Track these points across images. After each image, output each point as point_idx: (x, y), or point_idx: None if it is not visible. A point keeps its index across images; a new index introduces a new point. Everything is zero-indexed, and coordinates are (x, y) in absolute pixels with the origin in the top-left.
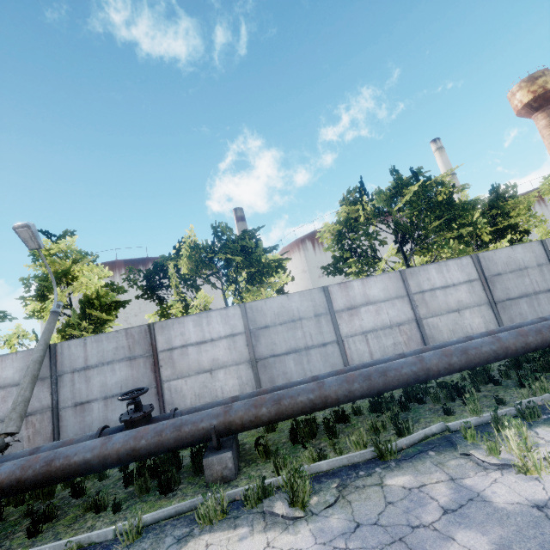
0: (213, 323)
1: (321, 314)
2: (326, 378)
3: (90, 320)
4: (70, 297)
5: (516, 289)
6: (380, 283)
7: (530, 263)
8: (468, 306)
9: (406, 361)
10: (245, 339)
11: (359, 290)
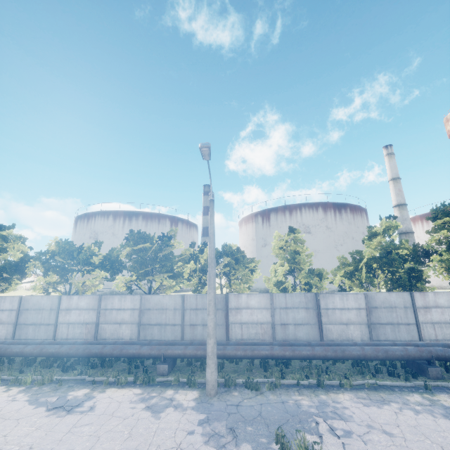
0: (6, 302)
1: (53, 309)
2: (7, 343)
3: (3, 276)
4: (5, 260)
5: (155, 319)
6: (87, 299)
7: (170, 307)
8: (127, 322)
9: (20, 346)
10: (16, 313)
11: (76, 301)
